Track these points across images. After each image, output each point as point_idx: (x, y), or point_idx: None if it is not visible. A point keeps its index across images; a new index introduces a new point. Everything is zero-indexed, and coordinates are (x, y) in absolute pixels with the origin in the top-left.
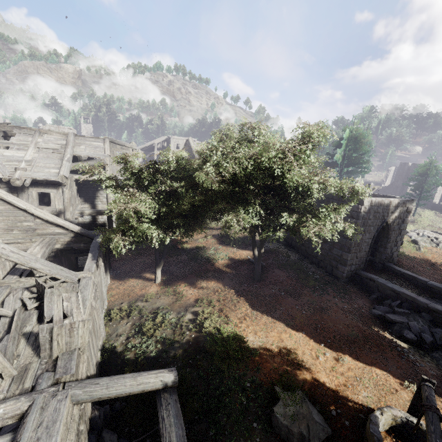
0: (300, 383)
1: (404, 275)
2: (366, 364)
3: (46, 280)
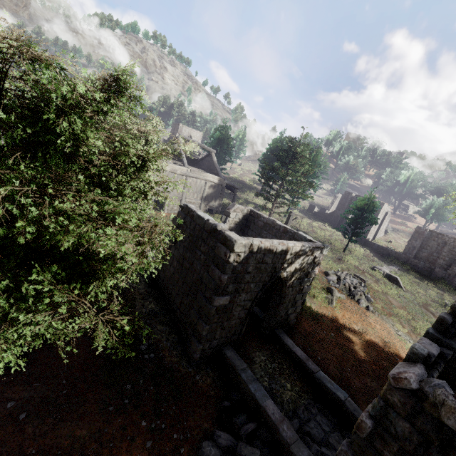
0: None
1: (292, 355)
2: None
3: None
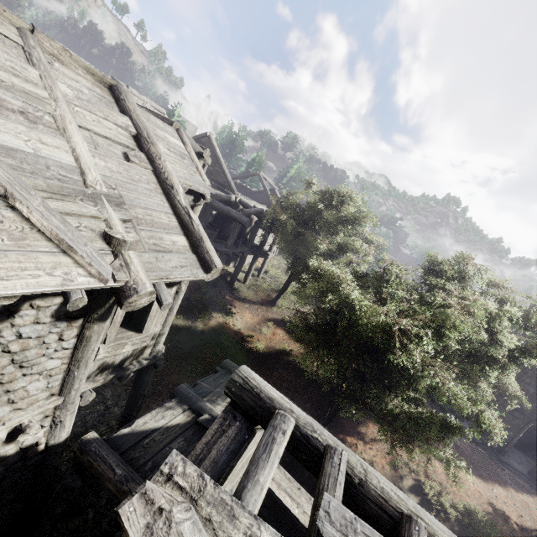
0: (520, 535)
1: None
2: (505, 487)
3: None
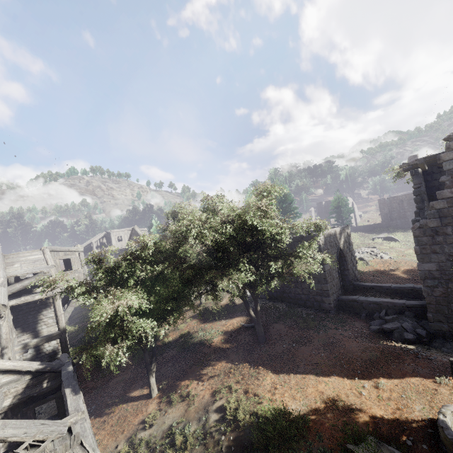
0: (364, 429)
1: (372, 288)
2: (400, 379)
3: (28, 446)
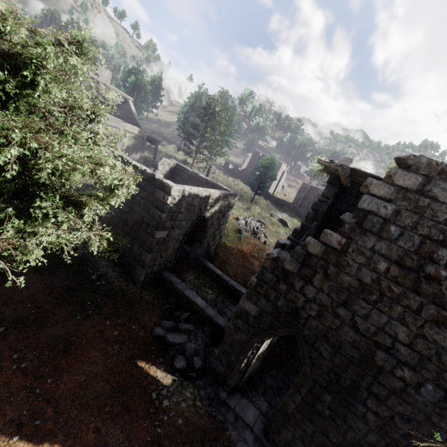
0: None
1: (212, 273)
2: None
3: None
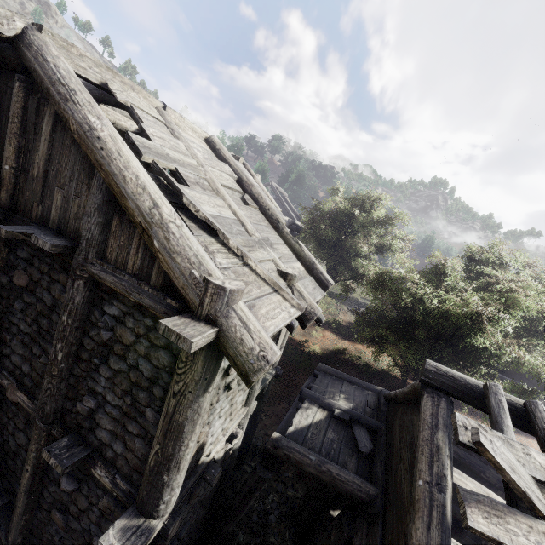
0: None
1: None
2: None
3: None
